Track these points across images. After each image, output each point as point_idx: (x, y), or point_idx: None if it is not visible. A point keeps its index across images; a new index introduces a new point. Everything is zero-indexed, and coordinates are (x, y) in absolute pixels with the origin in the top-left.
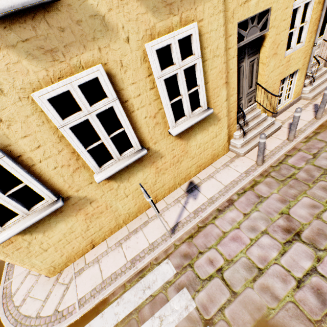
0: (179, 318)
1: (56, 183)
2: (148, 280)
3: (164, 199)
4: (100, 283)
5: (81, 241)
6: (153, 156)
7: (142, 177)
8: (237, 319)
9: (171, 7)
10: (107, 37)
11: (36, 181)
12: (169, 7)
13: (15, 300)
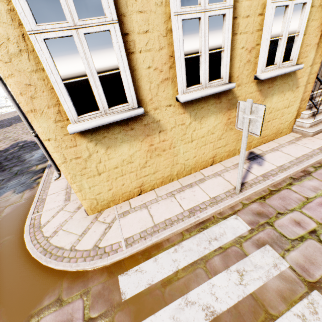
0: (267, 276)
1: (142, 88)
2: (214, 232)
3: (221, 162)
4: (151, 227)
5: (132, 180)
6: (231, 100)
7: (212, 123)
8: None
9: None
10: None
11: (129, 72)
12: None
13: (44, 231)
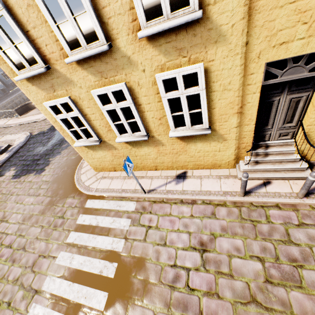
0: (119, 227)
1: (100, 132)
2: (122, 203)
3: (162, 171)
4: (106, 189)
5: (109, 164)
6: (156, 142)
7: (147, 151)
8: (136, 248)
9: (181, 51)
10: (131, 68)
11: (90, 128)
12: (179, 51)
13: (82, 170)
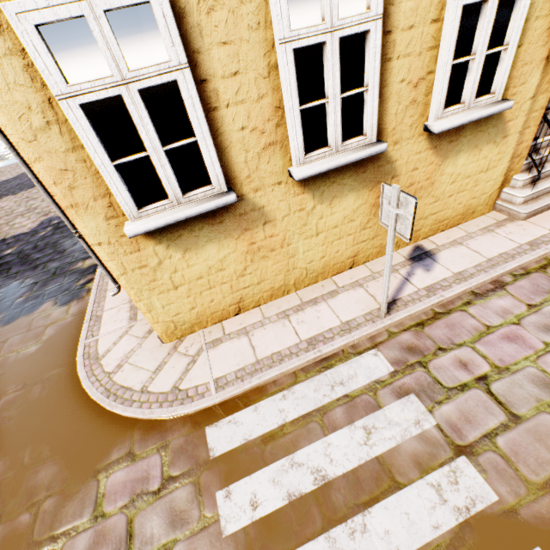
0: (404, 435)
1: (234, 160)
2: (340, 373)
3: (367, 264)
4: (252, 363)
5: (226, 294)
6: (382, 168)
7: (351, 205)
8: (523, 455)
9: None
10: None
11: (211, 140)
12: None
13: (104, 363)
